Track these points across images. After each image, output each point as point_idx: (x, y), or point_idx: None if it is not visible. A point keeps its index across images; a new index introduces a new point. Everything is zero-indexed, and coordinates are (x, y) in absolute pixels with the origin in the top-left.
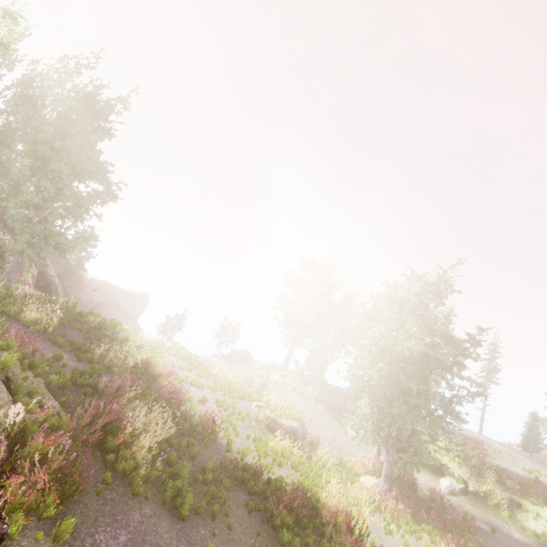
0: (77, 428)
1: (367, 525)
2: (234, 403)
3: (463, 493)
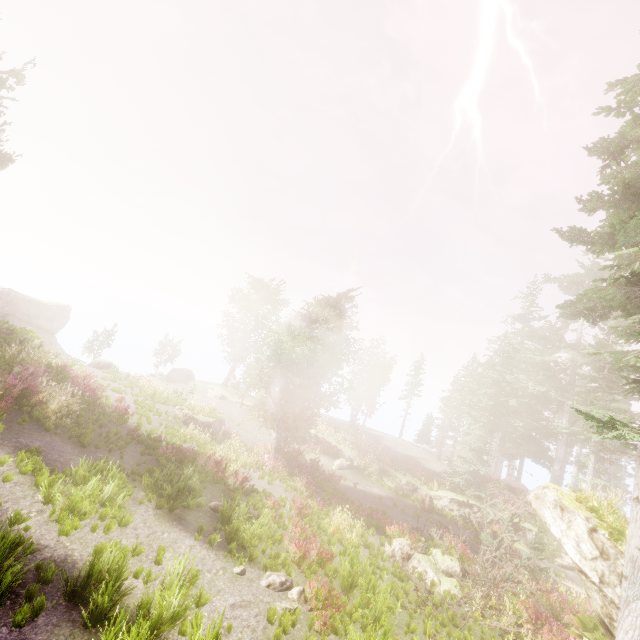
0: (1, 382)
1: (238, 468)
2: (154, 404)
3: (349, 468)
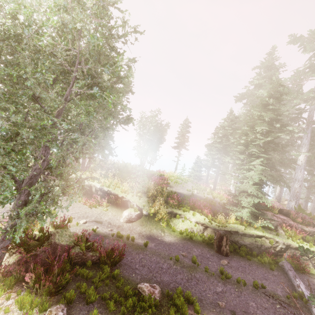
0: None
1: None
2: None
3: (138, 218)
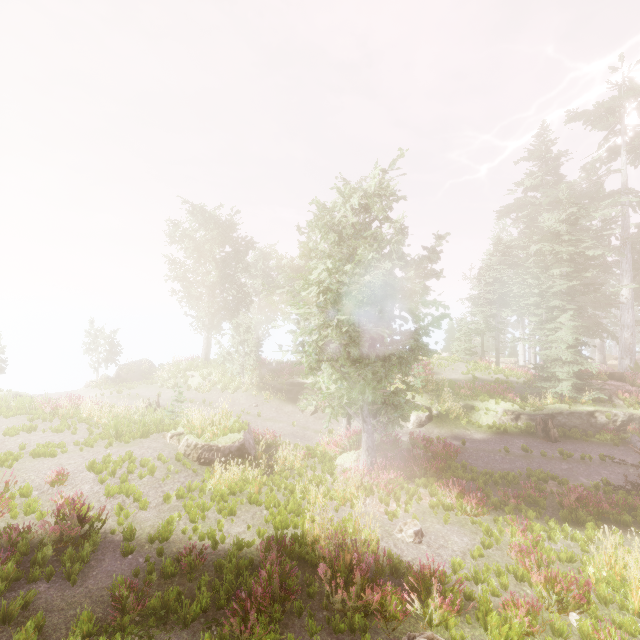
0: None
1: (374, 535)
2: (129, 453)
3: (429, 420)
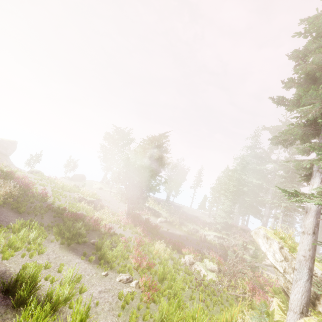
0: None
1: (107, 223)
2: (62, 191)
3: (165, 222)
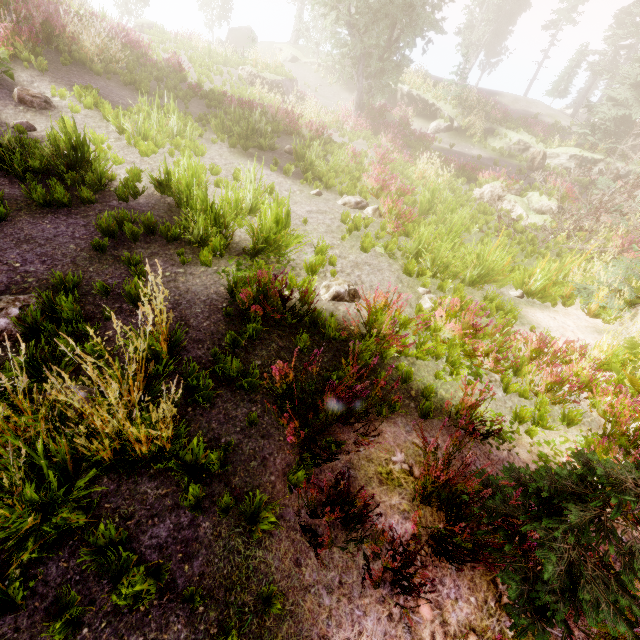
0: (7, 3)
1: (314, 123)
2: (211, 62)
3: (447, 131)
